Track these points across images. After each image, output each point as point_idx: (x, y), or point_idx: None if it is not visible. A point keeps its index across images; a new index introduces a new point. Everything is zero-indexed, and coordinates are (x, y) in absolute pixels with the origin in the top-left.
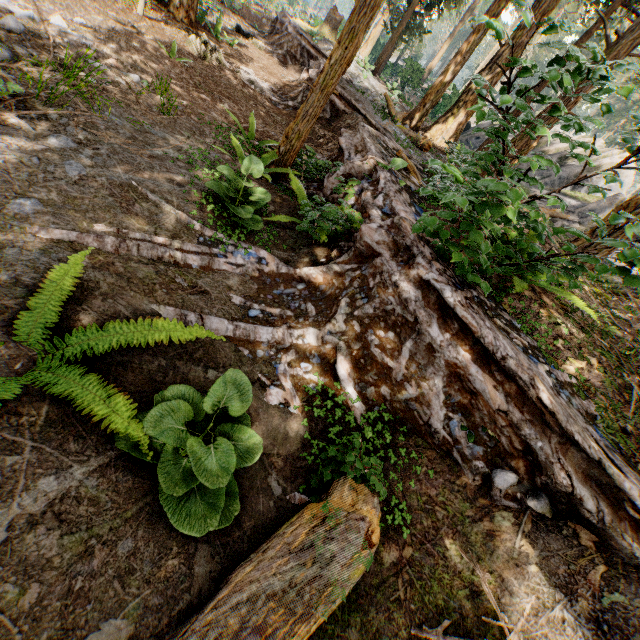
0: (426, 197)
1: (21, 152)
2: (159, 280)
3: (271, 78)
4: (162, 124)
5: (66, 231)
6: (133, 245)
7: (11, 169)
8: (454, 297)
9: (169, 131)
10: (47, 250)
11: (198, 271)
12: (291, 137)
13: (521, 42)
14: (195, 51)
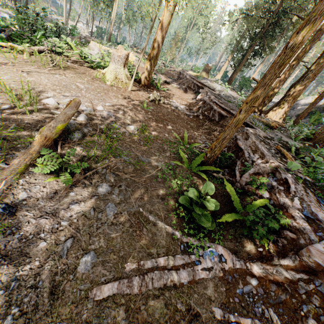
0: (311, 181)
1: (85, 206)
2: (168, 313)
3: (183, 102)
4: (146, 152)
5: (111, 284)
6: (149, 280)
7: (80, 225)
8: None
9: (150, 155)
10: (100, 315)
11: (188, 287)
12: (214, 149)
13: (321, 65)
14: (152, 100)
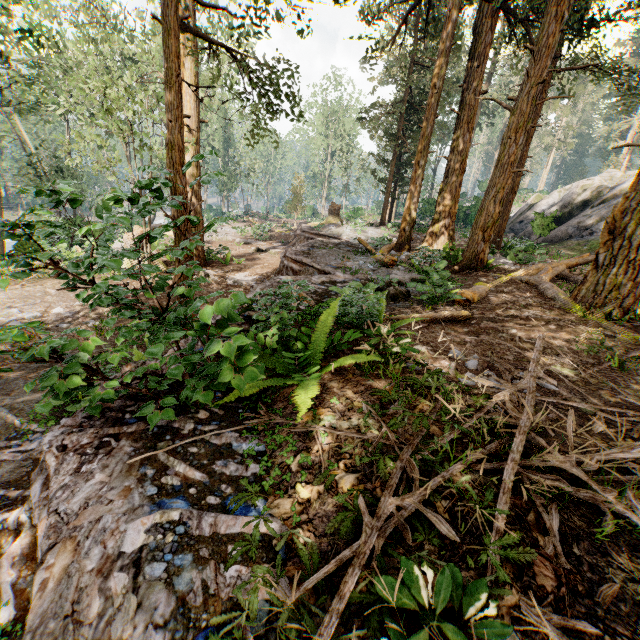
0: None
1: None
2: None
3: (265, 270)
4: None
5: None
6: None
7: None
8: (53, 442)
9: None
10: None
11: None
12: None
13: (462, 147)
14: None
